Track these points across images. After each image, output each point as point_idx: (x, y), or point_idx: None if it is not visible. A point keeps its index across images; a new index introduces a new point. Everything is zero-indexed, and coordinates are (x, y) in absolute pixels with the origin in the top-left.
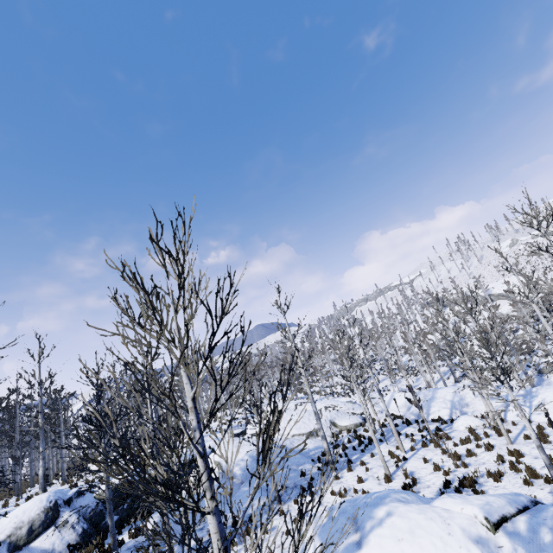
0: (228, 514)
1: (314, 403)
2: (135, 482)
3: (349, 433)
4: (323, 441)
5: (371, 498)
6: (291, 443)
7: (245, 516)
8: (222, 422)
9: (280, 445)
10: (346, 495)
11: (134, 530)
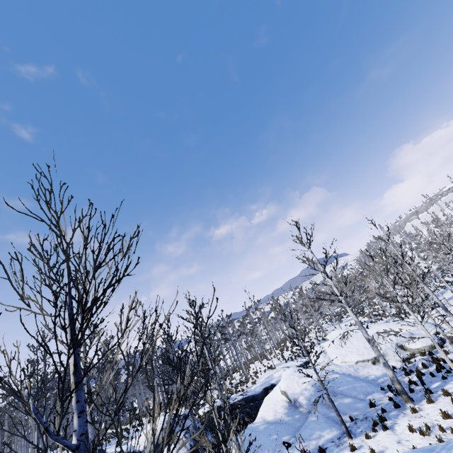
0: (298, 444)
1: (364, 329)
2: (204, 414)
3: (423, 356)
4: (386, 369)
5: (452, 452)
6: (355, 370)
7: (315, 448)
8: (293, 351)
9: (343, 373)
10: (430, 433)
11: (223, 451)
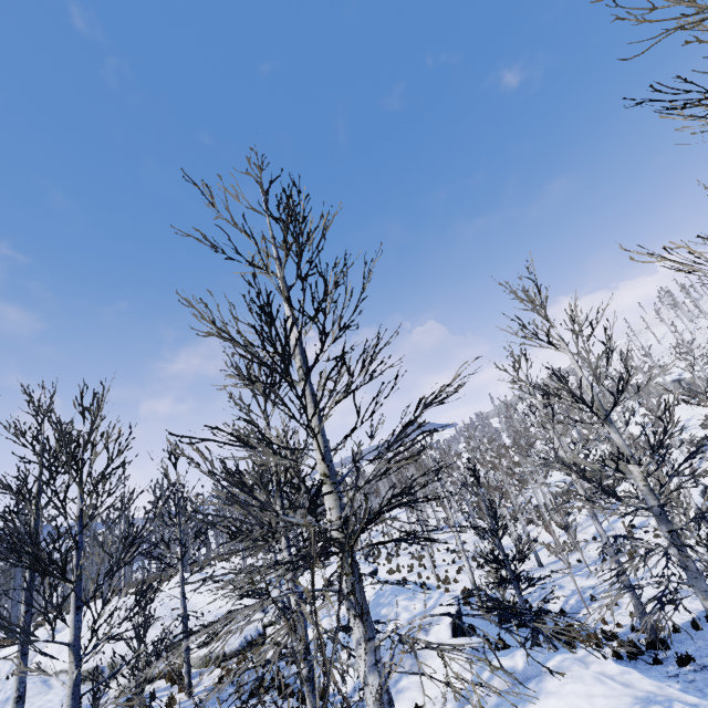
0: None
1: None
2: None
3: (169, 682)
4: None
5: None
6: (6, 700)
7: None
8: None
9: None
10: None
11: None
